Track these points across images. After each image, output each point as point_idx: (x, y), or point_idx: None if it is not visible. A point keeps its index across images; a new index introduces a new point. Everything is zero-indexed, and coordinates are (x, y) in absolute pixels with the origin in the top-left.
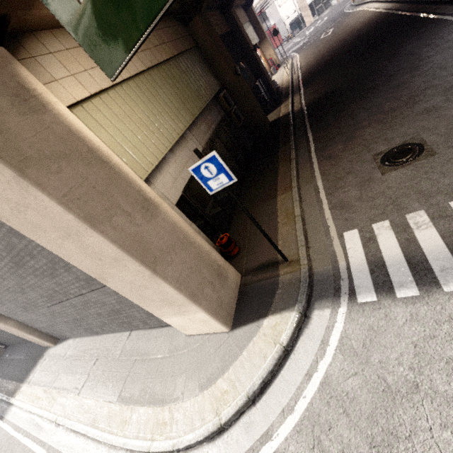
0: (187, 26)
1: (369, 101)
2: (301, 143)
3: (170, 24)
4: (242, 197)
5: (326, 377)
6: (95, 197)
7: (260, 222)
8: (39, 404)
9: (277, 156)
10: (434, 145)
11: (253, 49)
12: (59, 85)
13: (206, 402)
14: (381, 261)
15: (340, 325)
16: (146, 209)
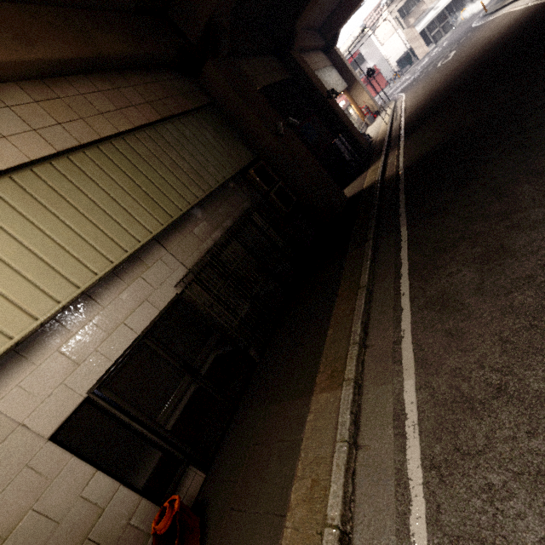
0: (197, 78)
1: (540, 154)
2: (386, 246)
3: (160, 78)
4: (267, 357)
5: None
6: None
7: (263, 469)
8: None
9: (341, 270)
10: None
11: (326, 96)
12: None
13: None
14: None
15: None
16: None
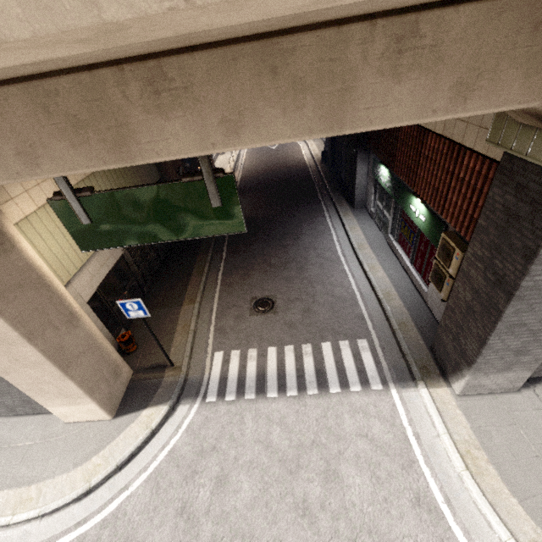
0: None
1: (267, 248)
2: (216, 259)
3: None
4: (152, 293)
5: (173, 447)
6: (35, 316)
7: (162, 326)
8: None
9: (195, 262)
10: (278, 306)
11: None
12: (14, 203)
13: (79, 475)
14: (227, 377)
15: (191, 415)
16: (70, 322)
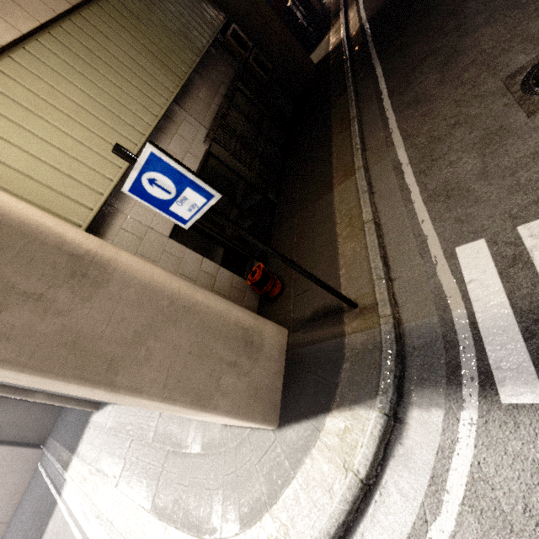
0: None
1: None
2: (365, 87)
3: None
4: (283, 196)
5: None
6: None
7: (311, 236)
8: (85, 488)
9: (329, 117)
10: None
11: None
12: None
13: None
14: None
15: (466, 449)
16: (79, 277)
